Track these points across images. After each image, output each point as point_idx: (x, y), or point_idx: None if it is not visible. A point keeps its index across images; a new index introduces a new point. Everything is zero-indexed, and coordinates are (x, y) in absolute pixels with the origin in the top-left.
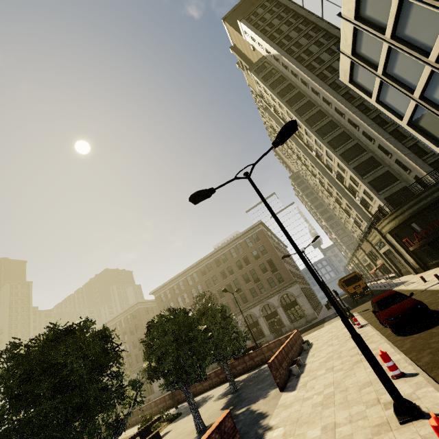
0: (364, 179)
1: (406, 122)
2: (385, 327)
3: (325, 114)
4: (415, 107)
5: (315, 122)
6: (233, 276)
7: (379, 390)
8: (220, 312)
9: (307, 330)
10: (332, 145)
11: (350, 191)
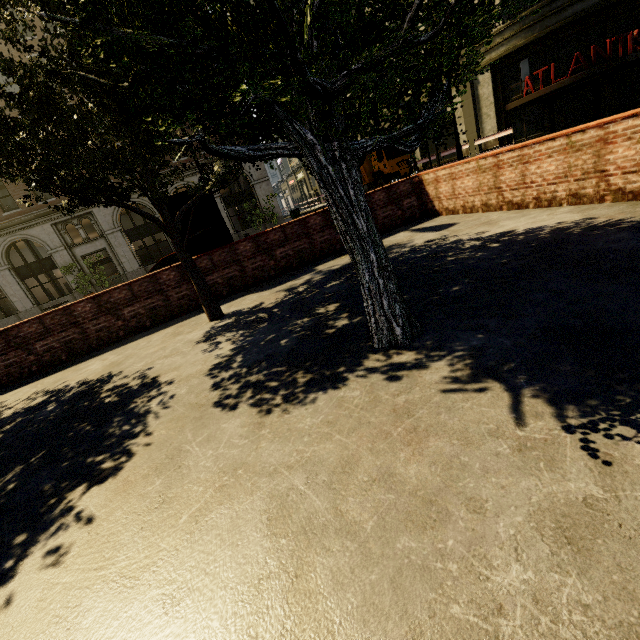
0: None
1: None
2: None
3: None
4: None
5: None
6: None
7: None
8: None
9: None
10: None
11: None
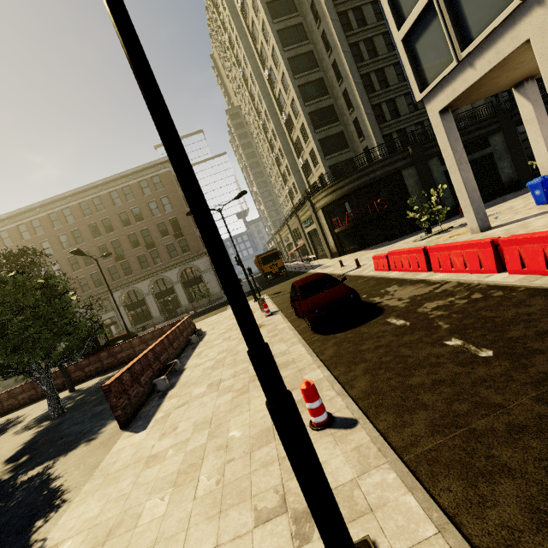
0: (316, 133)
1: (403, 35)
2: (300, 318)
3: (296, 7)
4: (426, 5)
5: (280, 14)
6: (112, 234)
7: (287, 460)
8: (37, 289)
9: (207, 312)
10: (293, 67)
11: (296, 149)
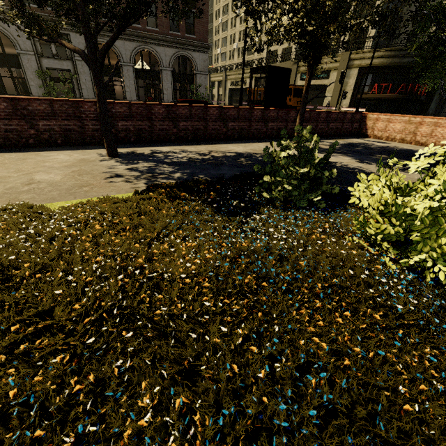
0: None
1: None
2: None
3: None
4: None
5: None
6: None
7: None
8: None
9: None
10: None
11: None
